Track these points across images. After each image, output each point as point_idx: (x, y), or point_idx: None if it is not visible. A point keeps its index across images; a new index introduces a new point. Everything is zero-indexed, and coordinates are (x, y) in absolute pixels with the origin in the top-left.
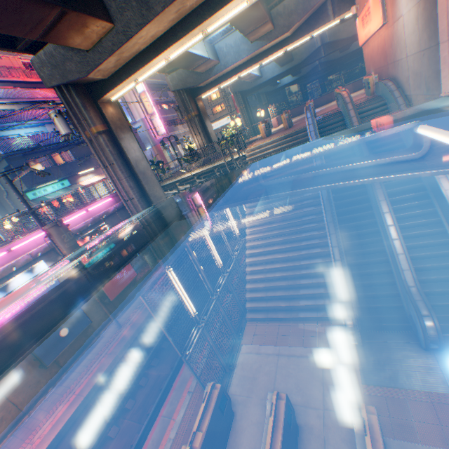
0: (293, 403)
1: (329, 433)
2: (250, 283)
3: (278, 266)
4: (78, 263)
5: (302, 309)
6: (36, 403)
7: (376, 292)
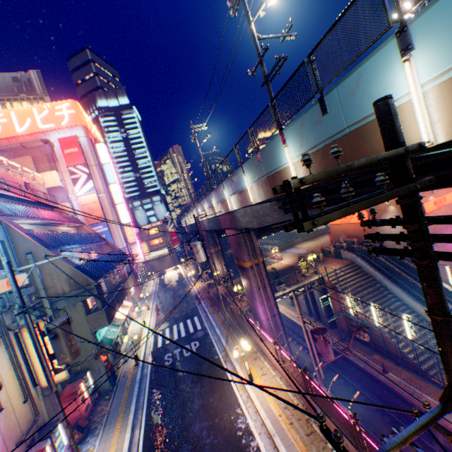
0: None
1: None
2: (408, 353)
3: (414, 337)
4: None
5: None
6: None
7: None
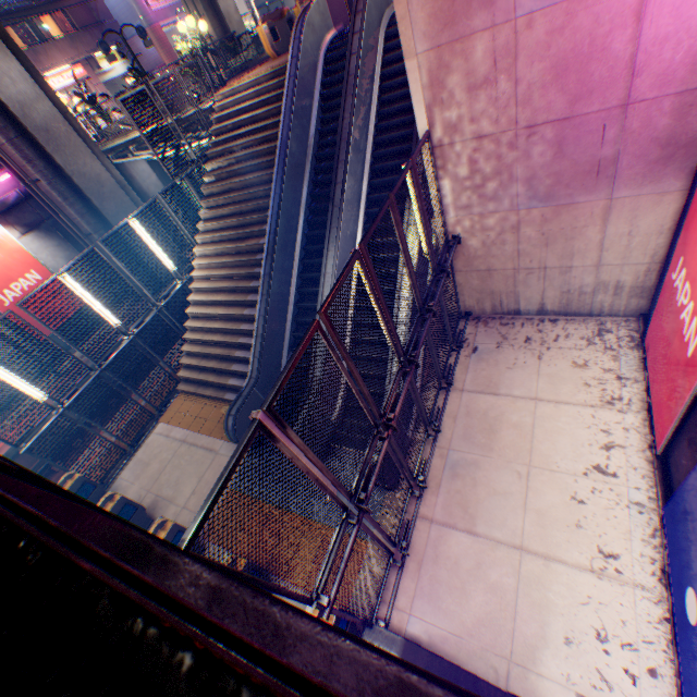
0: (165, 497)
1: None
2: (190, 344)
3: (218, 328)
4: None
5: (233, 389)
6: None
7: None
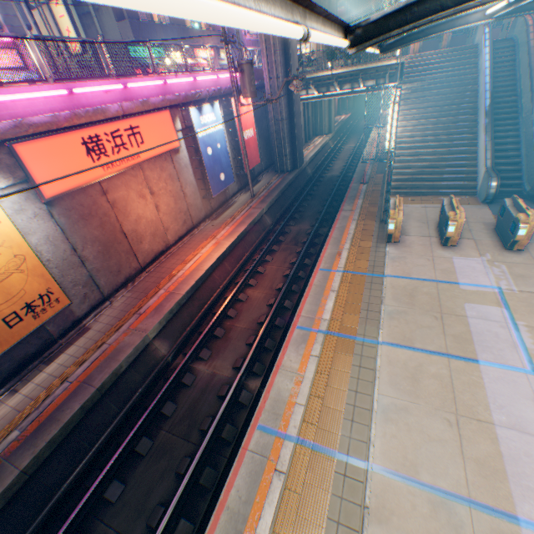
0: None
1: (472, 228)
2: (396, 170)
3: (426, 158)
4: (227, 124)
5: (441, 189)
6: (199, 225)
7: (504, 181)
